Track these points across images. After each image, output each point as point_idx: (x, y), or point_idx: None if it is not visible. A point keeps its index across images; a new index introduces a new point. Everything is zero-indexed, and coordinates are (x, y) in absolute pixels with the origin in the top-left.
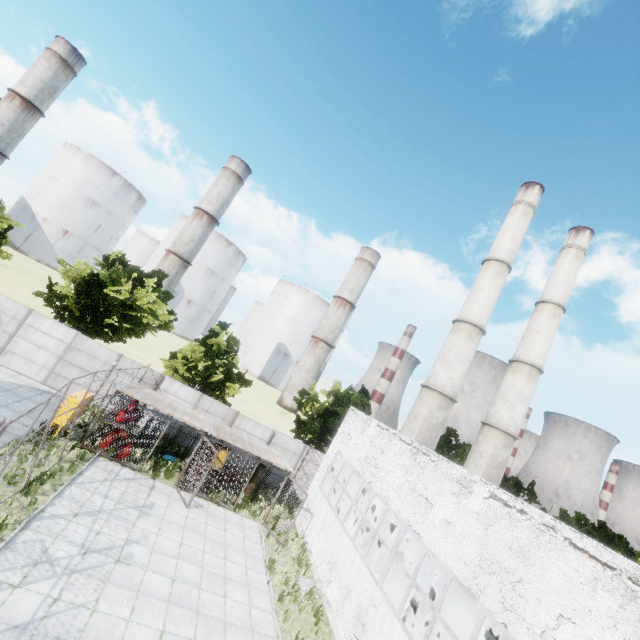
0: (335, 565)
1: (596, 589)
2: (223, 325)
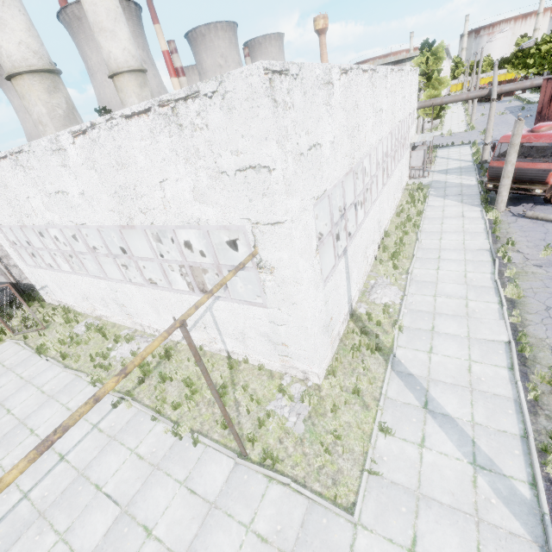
0: (86, 297)
1: (156, 139)
2: None
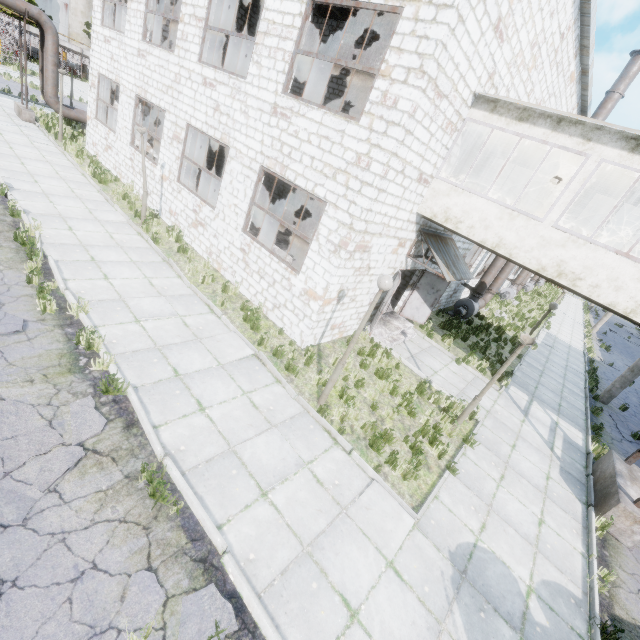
0: None
1: None
2: None
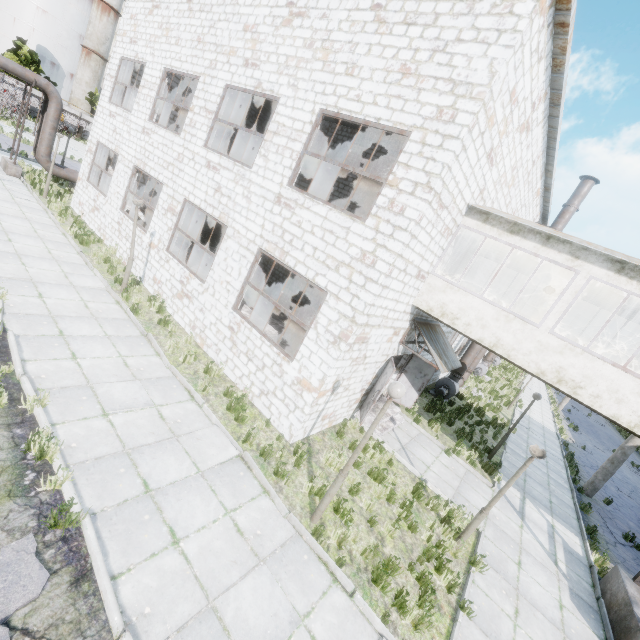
0: None
1: None
2: (22, 41)
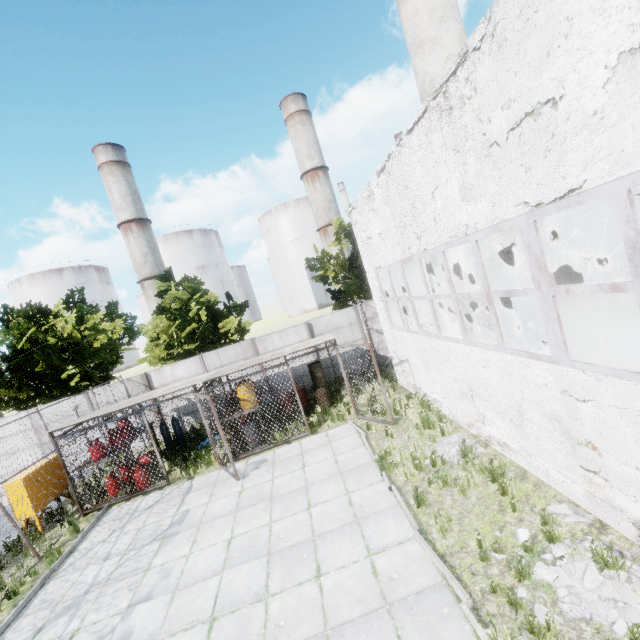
0: (471, 392)
1: None
2: (163, 277)
